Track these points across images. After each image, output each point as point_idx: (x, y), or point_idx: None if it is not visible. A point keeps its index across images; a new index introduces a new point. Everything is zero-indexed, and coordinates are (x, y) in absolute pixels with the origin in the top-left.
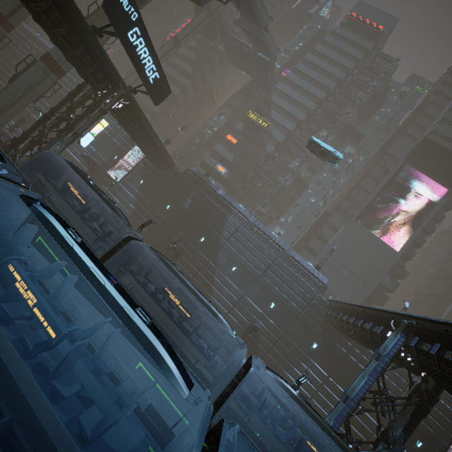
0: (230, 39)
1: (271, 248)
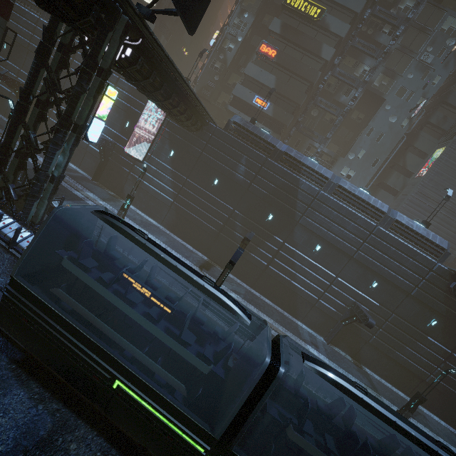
0: None
1: (365, 214)
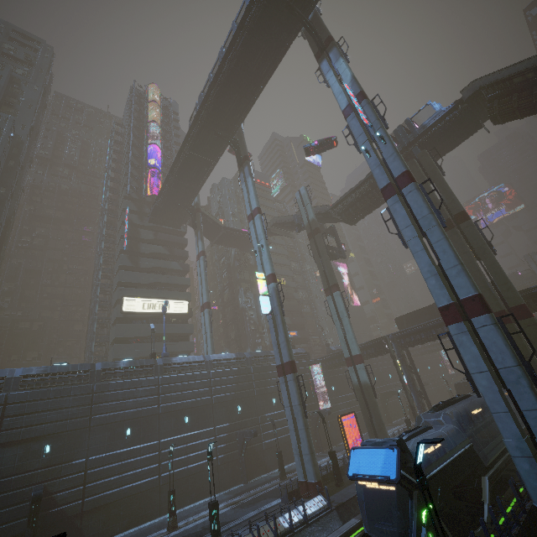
0: (226, 230)
1: None
